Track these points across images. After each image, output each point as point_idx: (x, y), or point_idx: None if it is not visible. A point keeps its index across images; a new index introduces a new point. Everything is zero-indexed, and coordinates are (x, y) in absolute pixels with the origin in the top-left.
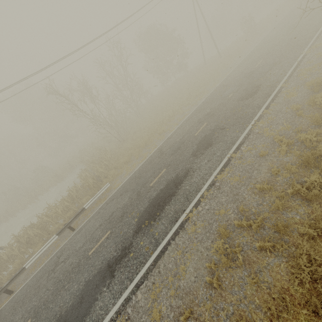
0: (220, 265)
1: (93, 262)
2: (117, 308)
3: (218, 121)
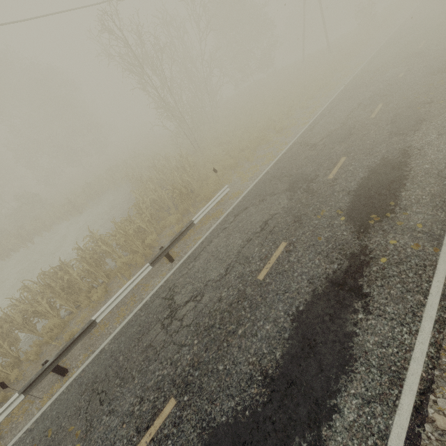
0: None
1: (284, 287)
2: (429, 337)
3: (408, 98)
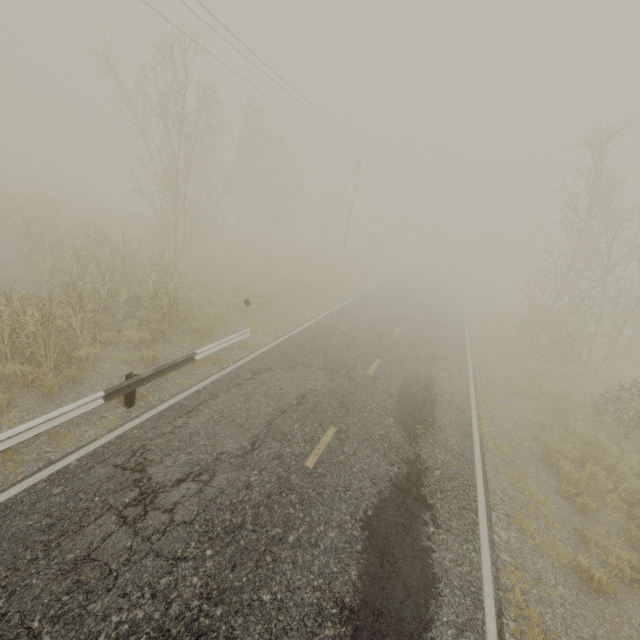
0: (584, 485)
1: (344, 483)
2: (490, 556)
3: (420, 334)
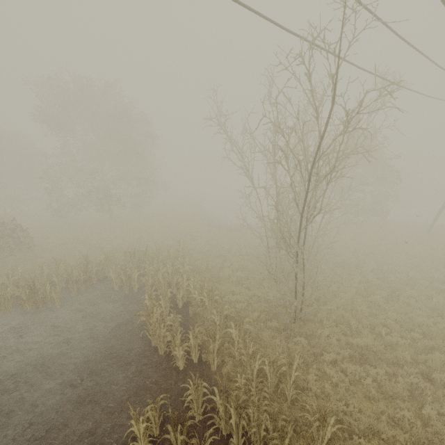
0: None
1: None
2: None
3: None
